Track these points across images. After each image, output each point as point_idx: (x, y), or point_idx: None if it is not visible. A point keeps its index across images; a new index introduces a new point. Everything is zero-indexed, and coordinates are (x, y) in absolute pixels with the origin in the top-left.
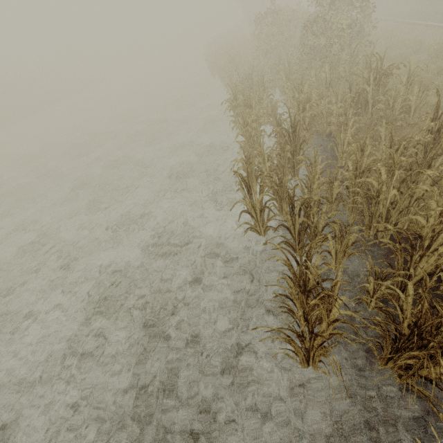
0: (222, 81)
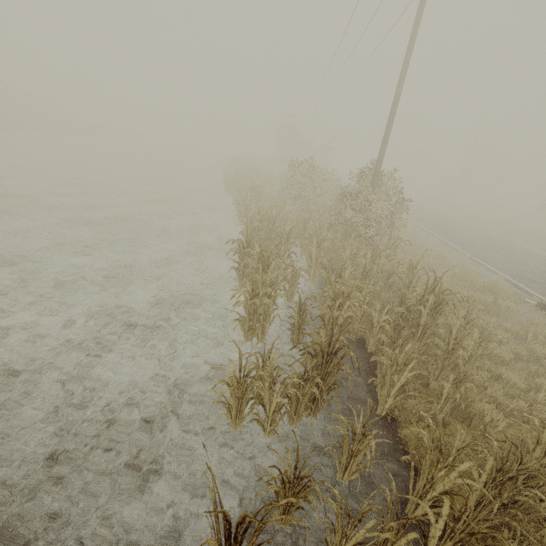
0: (235, 204)
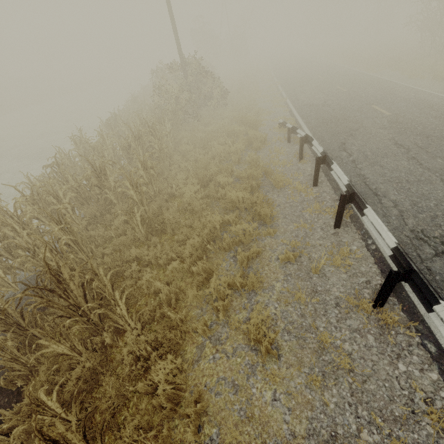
0: None
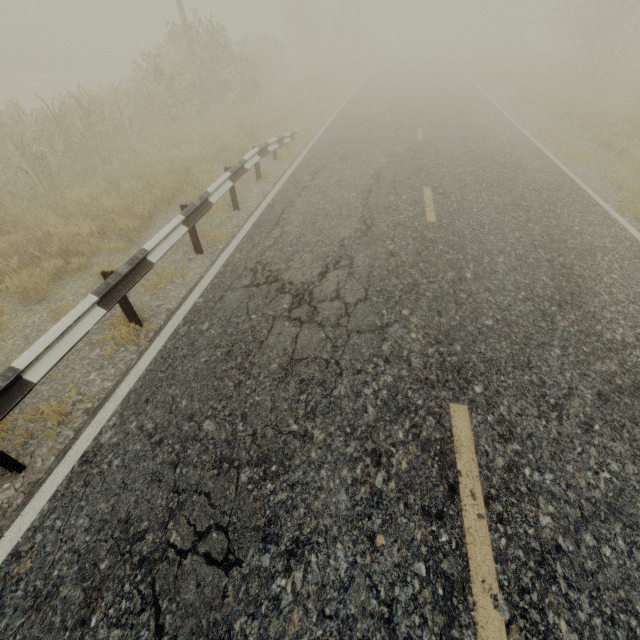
0: None
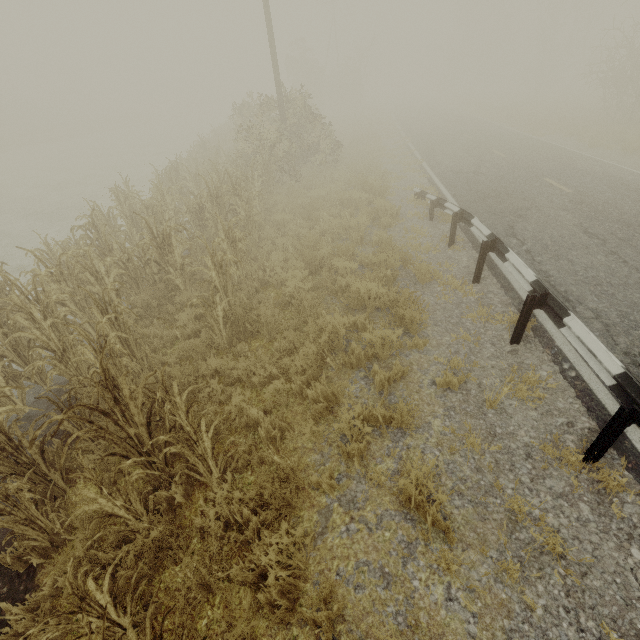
0: None
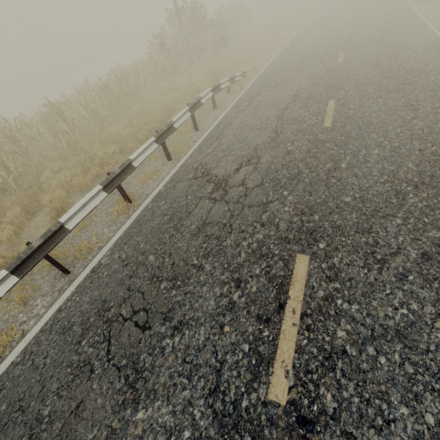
0: None
